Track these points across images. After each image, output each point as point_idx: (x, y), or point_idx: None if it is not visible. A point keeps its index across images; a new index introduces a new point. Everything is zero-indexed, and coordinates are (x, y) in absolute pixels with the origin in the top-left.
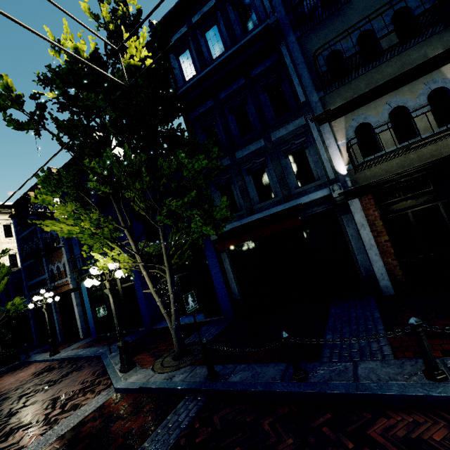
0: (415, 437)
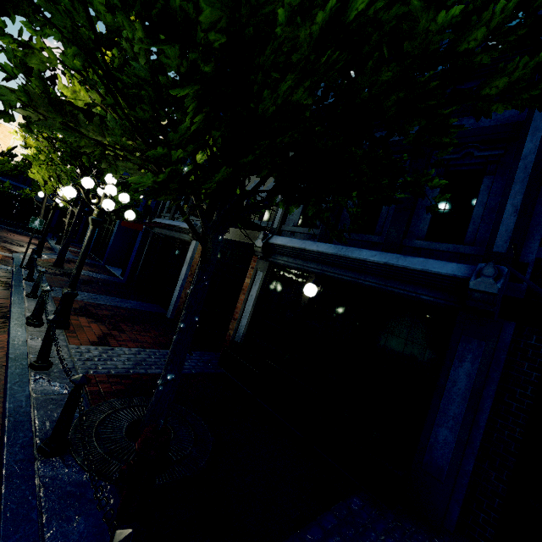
0: None
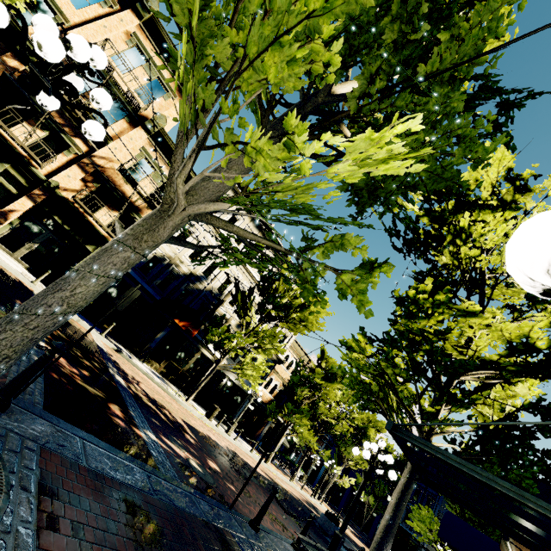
0: None
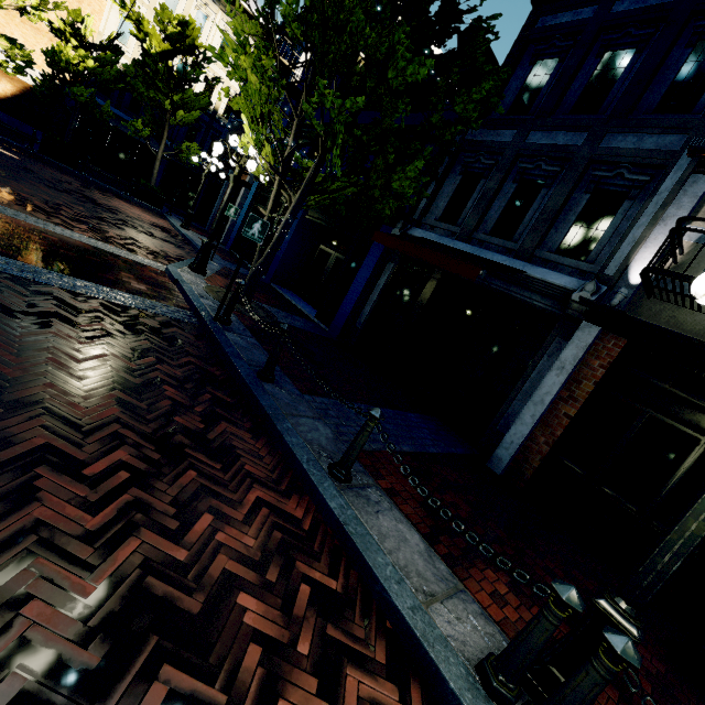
0: (238, 453)
